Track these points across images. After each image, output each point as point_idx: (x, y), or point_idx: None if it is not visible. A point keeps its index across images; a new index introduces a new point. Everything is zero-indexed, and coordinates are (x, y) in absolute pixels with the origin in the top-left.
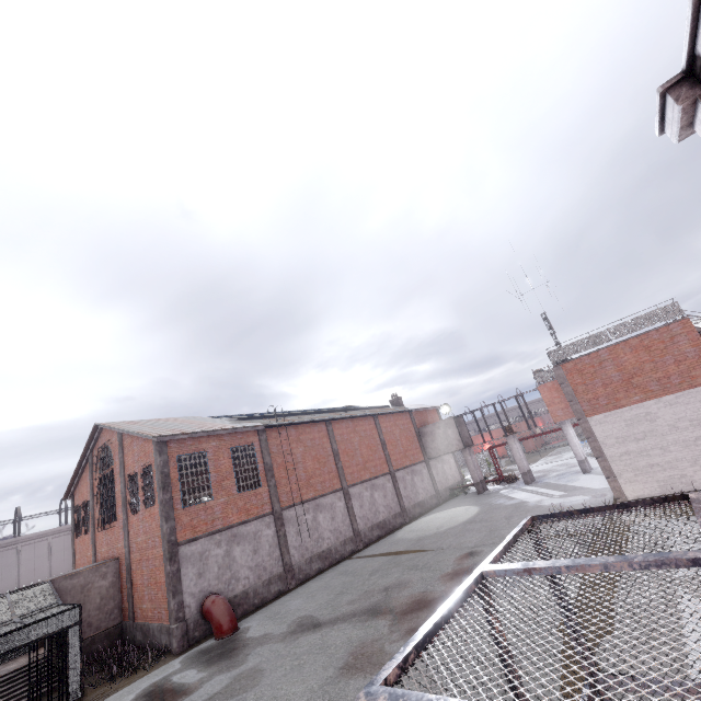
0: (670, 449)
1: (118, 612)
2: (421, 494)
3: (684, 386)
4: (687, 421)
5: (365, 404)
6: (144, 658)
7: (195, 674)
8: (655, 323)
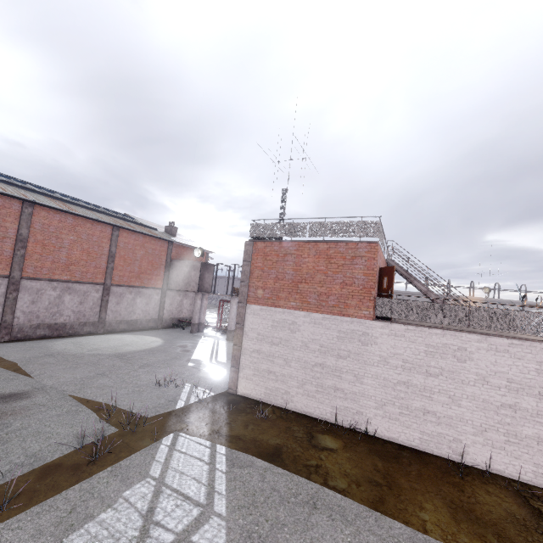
0: (292, 364)
1: None
2: (137, 314)
3: (335, 310)
4: (318, 344)
5: (147, 221)
6: None
7: None
8: (350, 236)
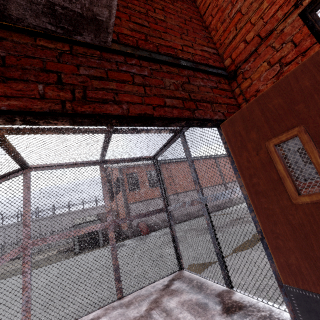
0: None
1: (117, 226)
2: None
3: None
4: None
5: None
6: (122, 239)
7: (131, 242)
8: None
